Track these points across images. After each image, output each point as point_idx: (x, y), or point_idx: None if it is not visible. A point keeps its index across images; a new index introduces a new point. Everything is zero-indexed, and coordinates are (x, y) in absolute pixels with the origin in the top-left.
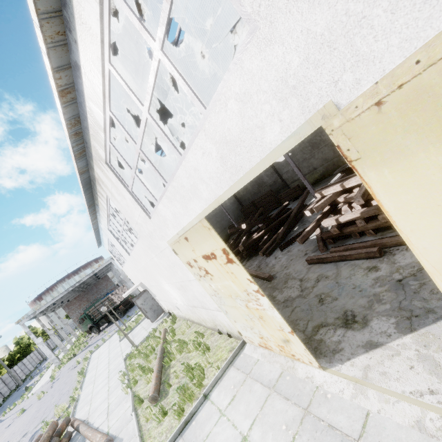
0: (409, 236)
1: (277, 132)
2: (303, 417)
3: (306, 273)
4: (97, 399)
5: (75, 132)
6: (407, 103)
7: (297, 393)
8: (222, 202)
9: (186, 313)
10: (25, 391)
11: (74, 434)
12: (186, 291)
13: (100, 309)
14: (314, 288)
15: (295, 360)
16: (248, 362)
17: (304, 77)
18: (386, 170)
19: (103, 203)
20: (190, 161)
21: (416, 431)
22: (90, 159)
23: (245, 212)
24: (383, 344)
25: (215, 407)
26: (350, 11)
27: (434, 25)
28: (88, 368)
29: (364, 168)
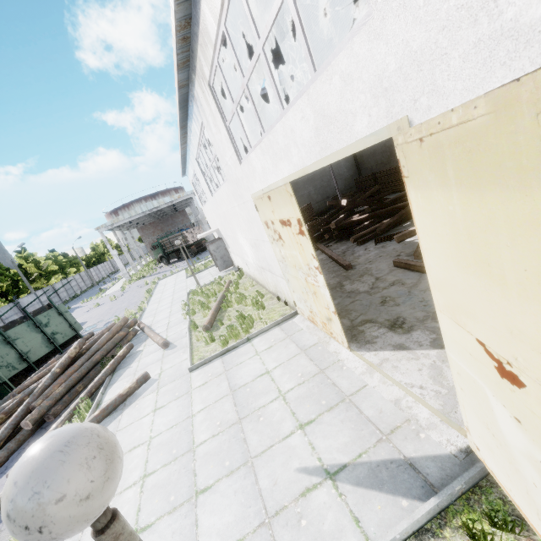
0: (425, 253)
1: (365, 125)
2: (317, 373)
3: (386, 273)
4: (160, 315)
5: (183, 36)
6: (432, 149)
7: (321, 359)
8: (307, 173)
9: (254, 272)
10: (99, 291)
11: (139, 332)
12: (258, 251)
13: (173, 242)
14: (385, 289)
15: (332, 338)
16: (293, 328)
17: (395, 84)
18: (419, 194)
19: (197, 129)
20: (290, 120)
21: (392, 404)
22: (193, 73)
23: (360, 184)
24: (411, 349)
25: (253, 348)
26: (439, 42)
27: (484, 87)
28: (154, 290)
29: (410, 186)
